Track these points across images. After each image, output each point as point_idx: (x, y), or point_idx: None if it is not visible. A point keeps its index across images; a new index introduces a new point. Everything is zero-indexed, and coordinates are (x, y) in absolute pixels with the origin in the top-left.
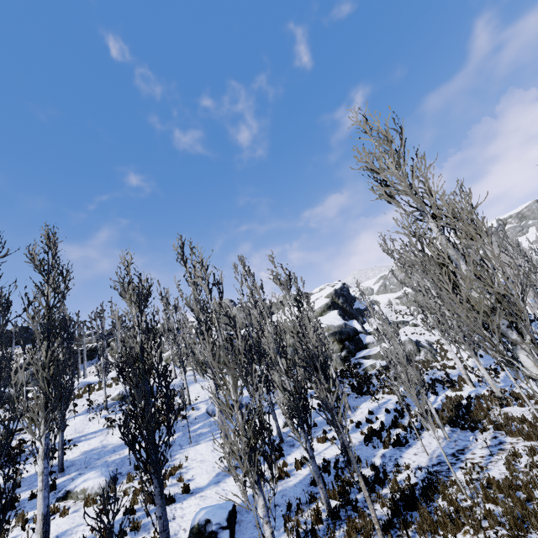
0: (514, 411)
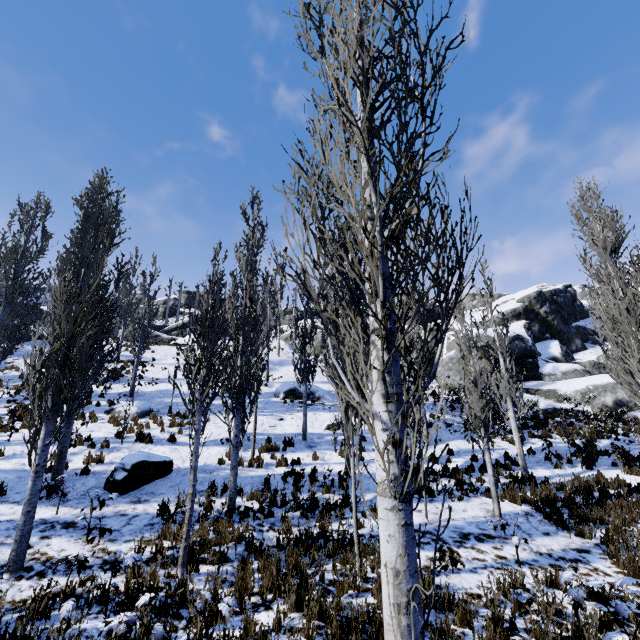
0: None
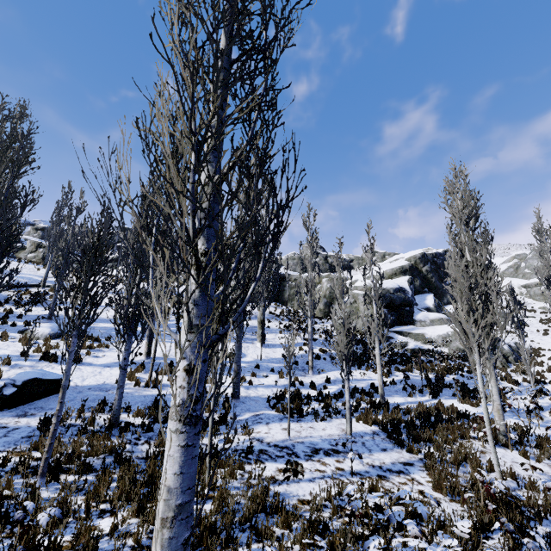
0: (501, 456)
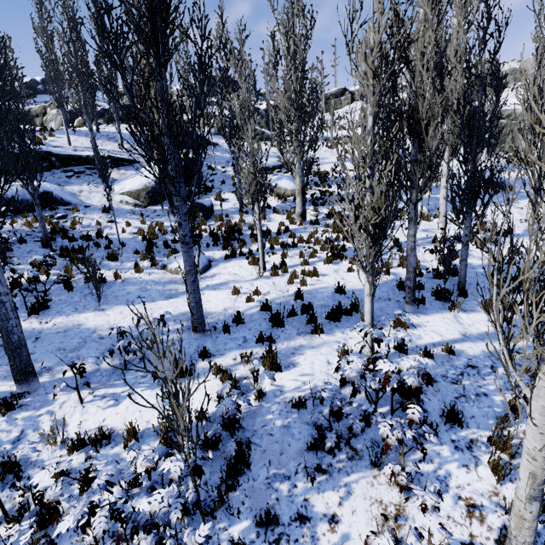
0: None
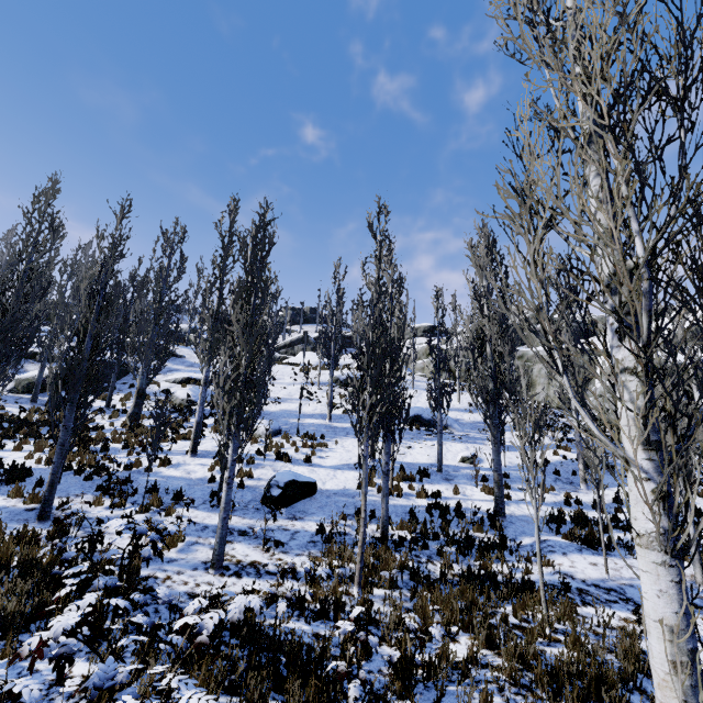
0: None
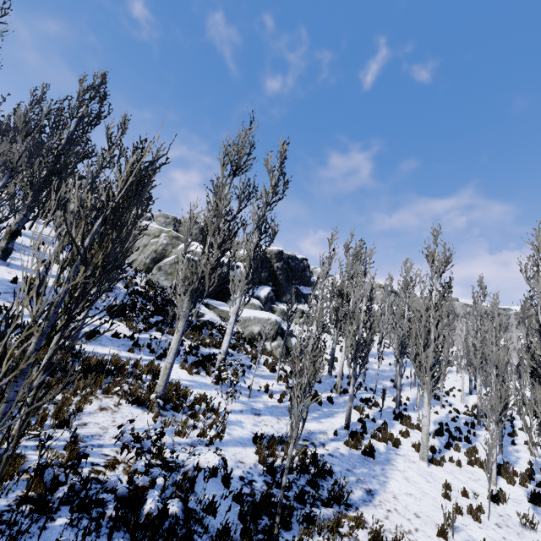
0: (123, 416)
